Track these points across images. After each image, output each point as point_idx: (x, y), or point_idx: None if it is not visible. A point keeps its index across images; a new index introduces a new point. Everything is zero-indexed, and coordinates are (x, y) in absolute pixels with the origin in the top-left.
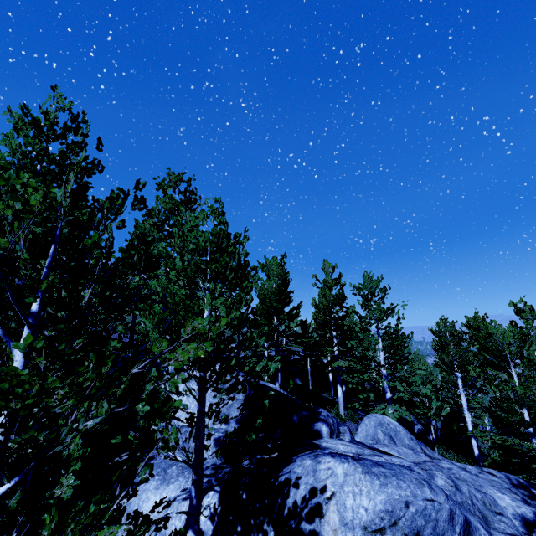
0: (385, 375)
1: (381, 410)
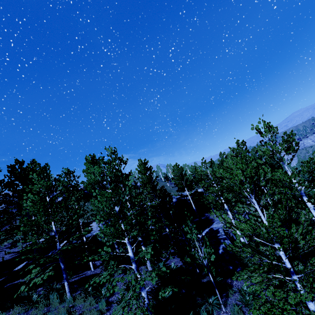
0: (132, 258)
1: None
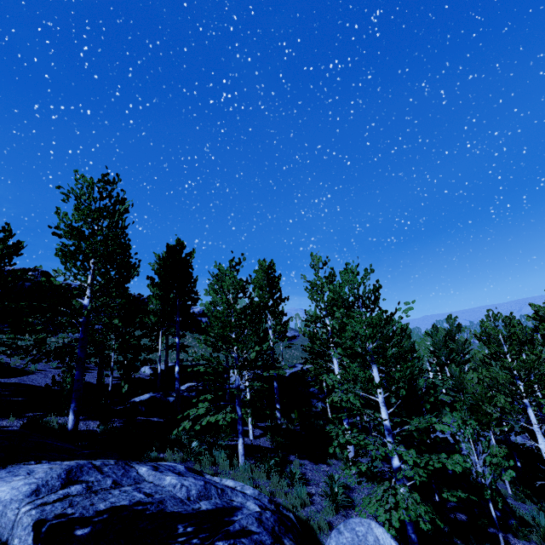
0: (388, 428)
1: (372, 506)
